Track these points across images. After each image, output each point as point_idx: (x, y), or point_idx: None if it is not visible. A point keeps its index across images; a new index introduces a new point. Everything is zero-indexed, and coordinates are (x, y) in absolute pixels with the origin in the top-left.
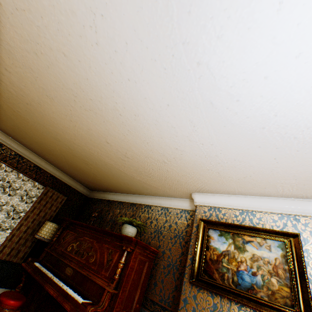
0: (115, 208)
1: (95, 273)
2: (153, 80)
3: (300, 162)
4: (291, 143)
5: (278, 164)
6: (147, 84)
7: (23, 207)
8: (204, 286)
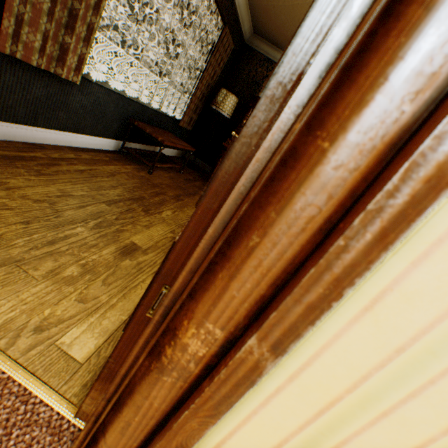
0: None
1: None
2: None
3: None
4: None
5: None
6: None
7: (194, 59)
8: None
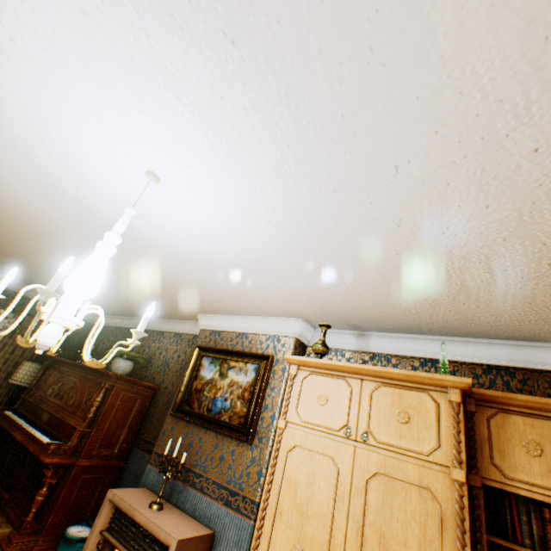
0: (124, 337)
1: (71, 415)
2: (57, 209)
3: (242, 283)
4: (217, 267)
5: (230, 284)
6: (55, 212)
7: None
8: (181, 416)
